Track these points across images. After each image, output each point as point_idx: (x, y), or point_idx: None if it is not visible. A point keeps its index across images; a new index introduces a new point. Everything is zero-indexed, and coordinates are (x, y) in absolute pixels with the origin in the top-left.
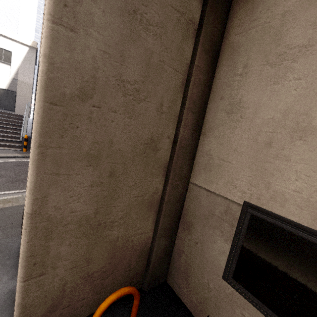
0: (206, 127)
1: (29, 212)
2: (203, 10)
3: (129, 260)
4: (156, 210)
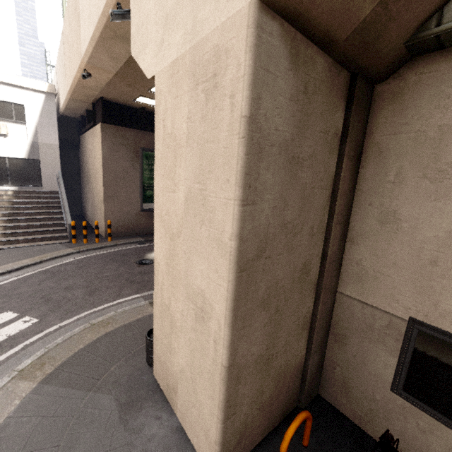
0: (353, 234)
1: (227, 366)
2: (346, 117)
3: (288, 382)
4: (308, 328)
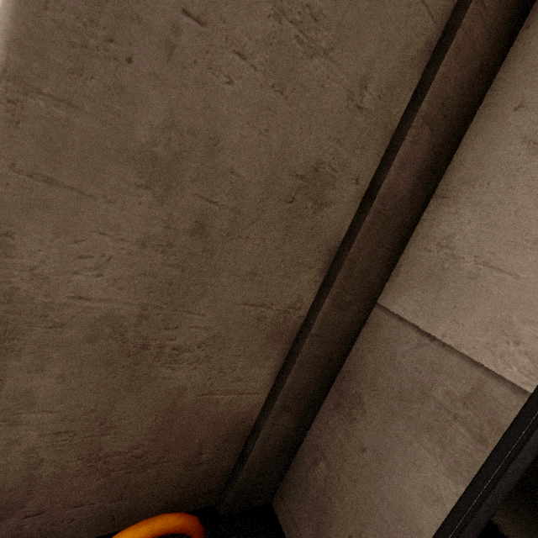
0: (454, 179)
1: None
2: None
3: (201, 443)
4: (285, 349)
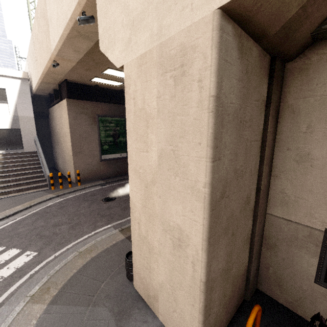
0: (276, 171)
1: (204, 281)
2: (269, 88)
3: (239, 283)
4: (249, 242)
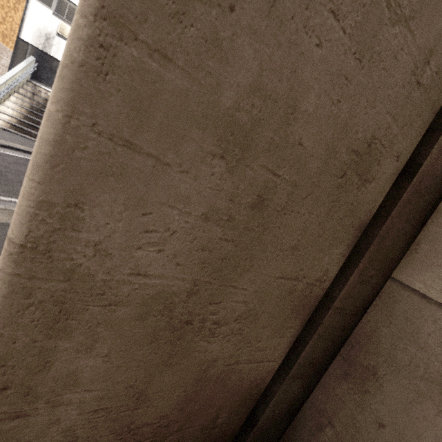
0: None
1: (17, 238)
2: None
3: (219, 408)
4: (304, 319)
